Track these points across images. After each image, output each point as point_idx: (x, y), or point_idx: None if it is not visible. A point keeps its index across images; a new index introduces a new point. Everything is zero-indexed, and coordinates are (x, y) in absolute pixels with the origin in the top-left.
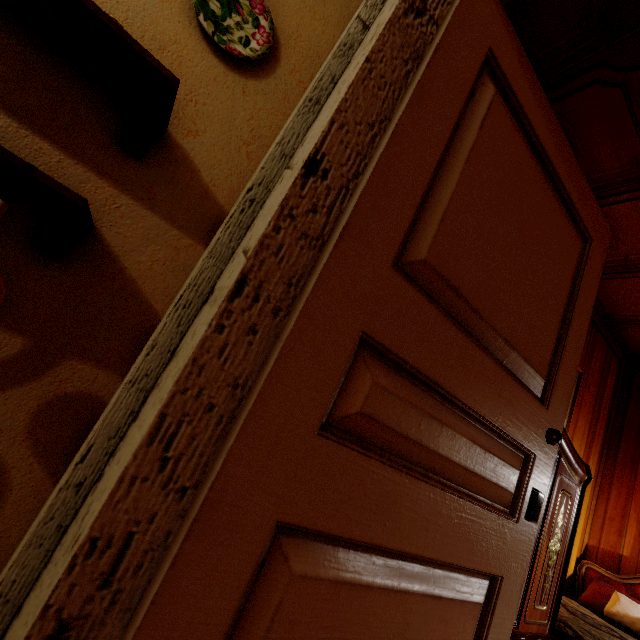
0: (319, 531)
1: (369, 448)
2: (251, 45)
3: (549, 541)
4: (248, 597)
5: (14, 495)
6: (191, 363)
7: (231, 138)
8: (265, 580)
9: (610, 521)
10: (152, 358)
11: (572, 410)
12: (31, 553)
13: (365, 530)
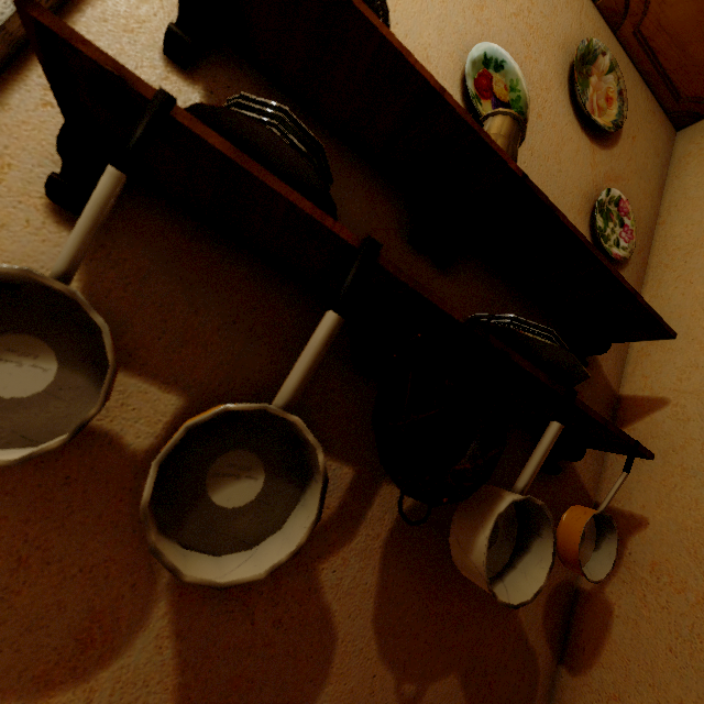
0: None
1: None
2: (620, 244)
3: None
4: None
5: (540, 678)
6: None
7: None
8: None
9: None
10: None
11: None
12: None
13: None
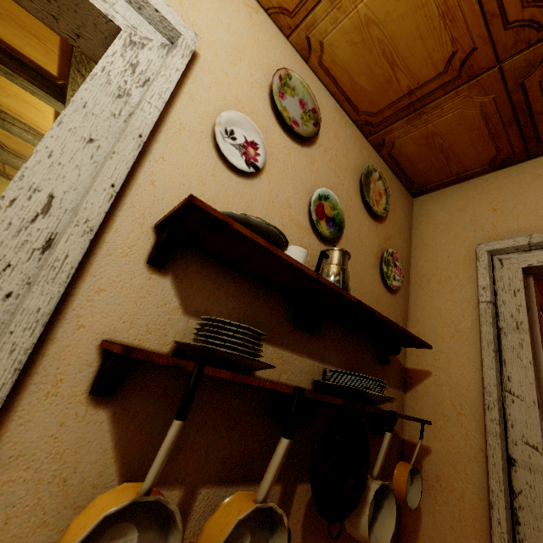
0: None
1: None
2: (396, 277)
3: None
4: None
5: None
6: None
7: None
8: None
9: None
10: (506, 495)
11: None
12: None
13: None
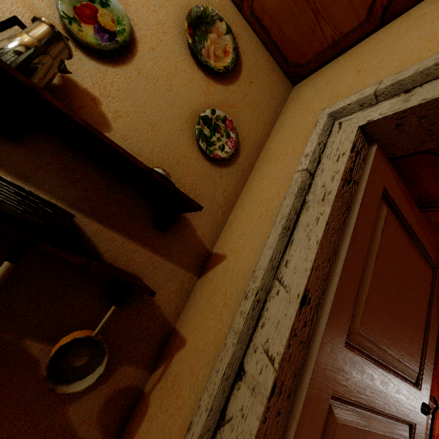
0: None
1: None
2: (225, 149)
3: None
4: None
5: None
6: None
7: (213, 206)
8: None
9: None
10: (211, 417)
11: None
12: None
13: None
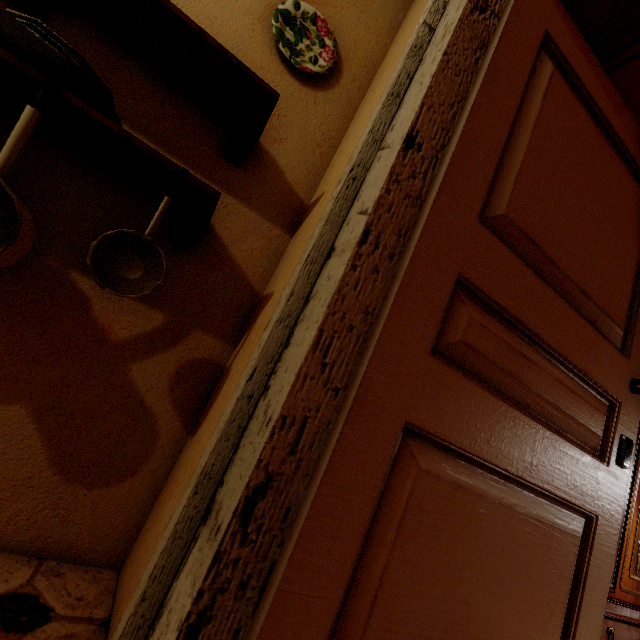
0: (437, 437)
1: (469, 375)
2: (319, 63)
3: (639, 509)
4: (386, 483)
5: (162, 441)
6: (337, 293)
7: (307, 142)
8: (398, 471)
9: None
10: (292, 303)
11: None
12: (223, 445)
13: (472, 443)
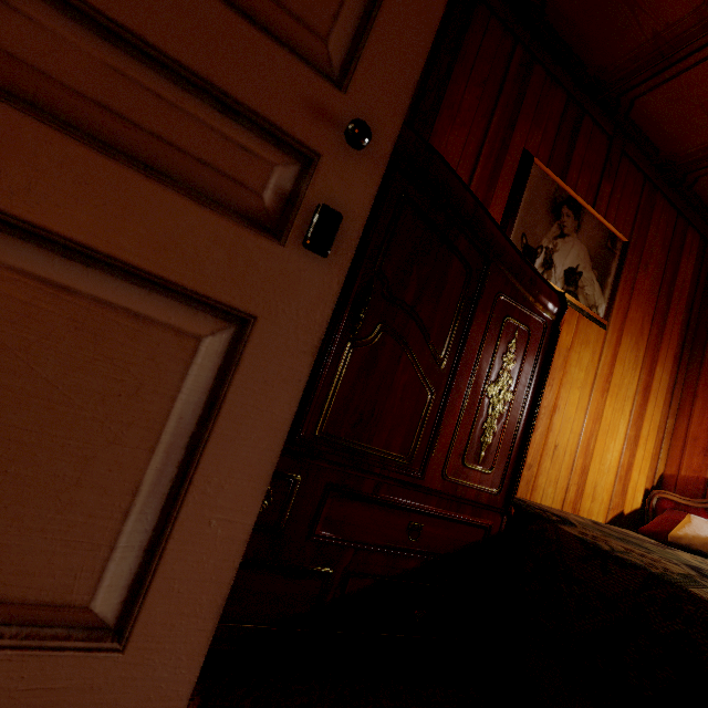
0: None
1: None
2: None
3: (486, 381)
4: None
5: None
6: None
7: None
8: None
9: (693, 441)
10: None
11: (613, 292)
12: None
13: None
